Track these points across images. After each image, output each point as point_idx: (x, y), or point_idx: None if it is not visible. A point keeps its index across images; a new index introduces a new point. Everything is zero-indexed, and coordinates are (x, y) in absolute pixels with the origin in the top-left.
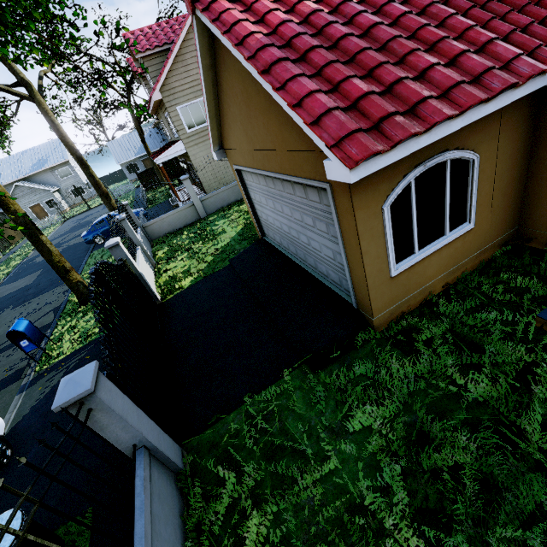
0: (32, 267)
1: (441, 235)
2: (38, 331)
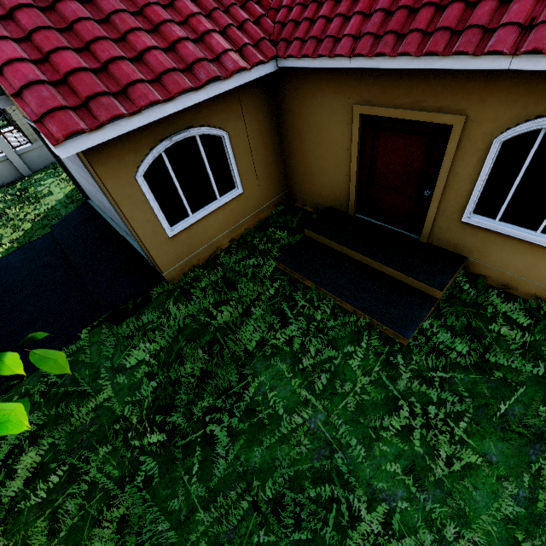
0: None
1: (213, 199)
2: None
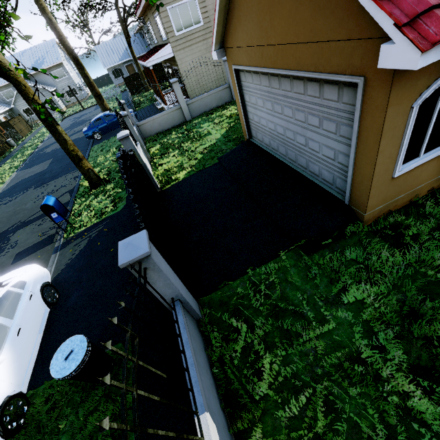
0: (43, 156)
1: None
2: (63, 206)
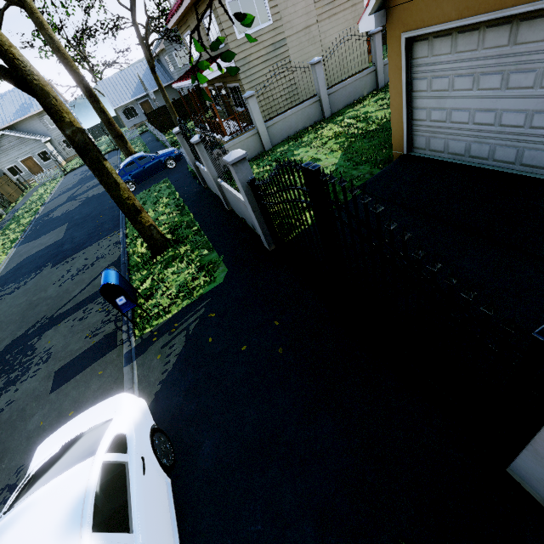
0: (51, 222)
1: None
2: (129, 285)
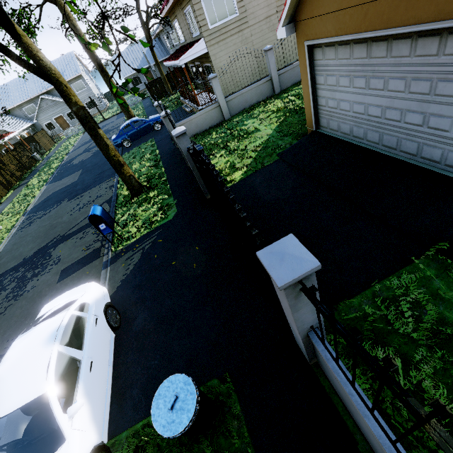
0: (71, 168)
1: None
2: (110, 217)
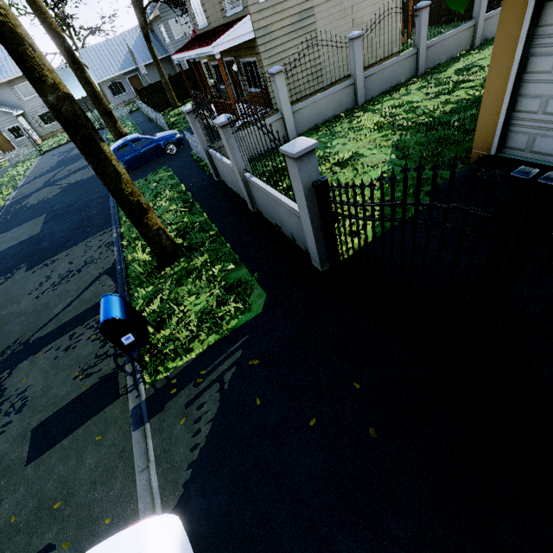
0: (24, 211)
1: None
2: (137, 314)
